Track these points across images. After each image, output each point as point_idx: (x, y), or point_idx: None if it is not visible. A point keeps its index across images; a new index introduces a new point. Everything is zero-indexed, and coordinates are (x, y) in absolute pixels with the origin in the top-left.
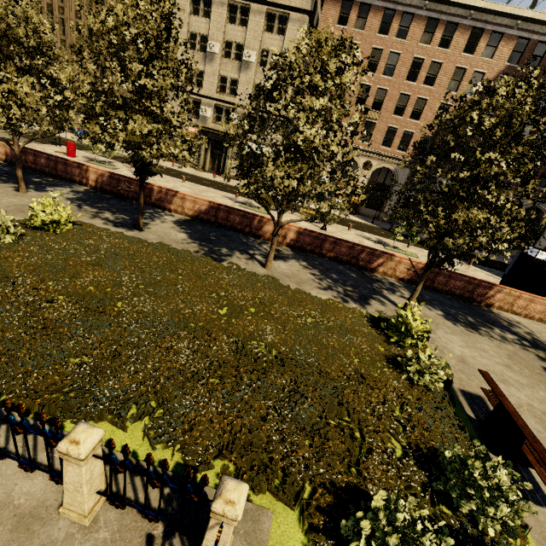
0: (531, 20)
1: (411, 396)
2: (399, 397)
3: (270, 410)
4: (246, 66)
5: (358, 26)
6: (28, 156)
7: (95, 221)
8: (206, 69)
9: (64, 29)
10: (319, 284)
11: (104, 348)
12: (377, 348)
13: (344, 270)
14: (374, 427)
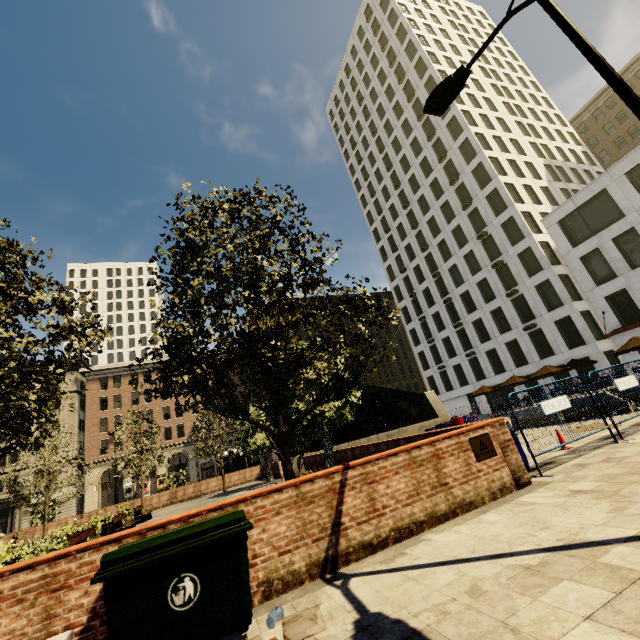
0: None
1: None
2: None
3: None
4: None
5: (117, 386)
6: None
7: None
8: None
9: None
10: None
11: None
12: None
13: None
14: None
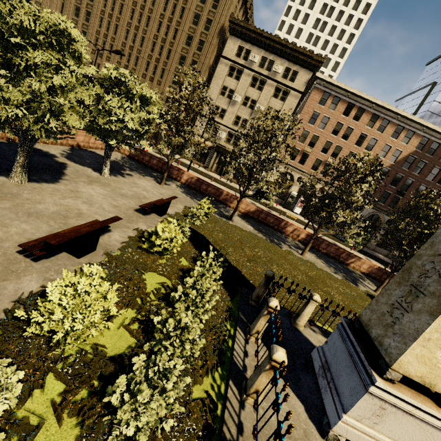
0: (431, 129)
1: None
2: None
3: None
4: (256, 113)
5: (331, 107)
6: (145, 157)
7: None
8: (229, 109)
9: (136, 62)
10: (330, 270)
11: None
12: None
13: (334, 262)
14: None
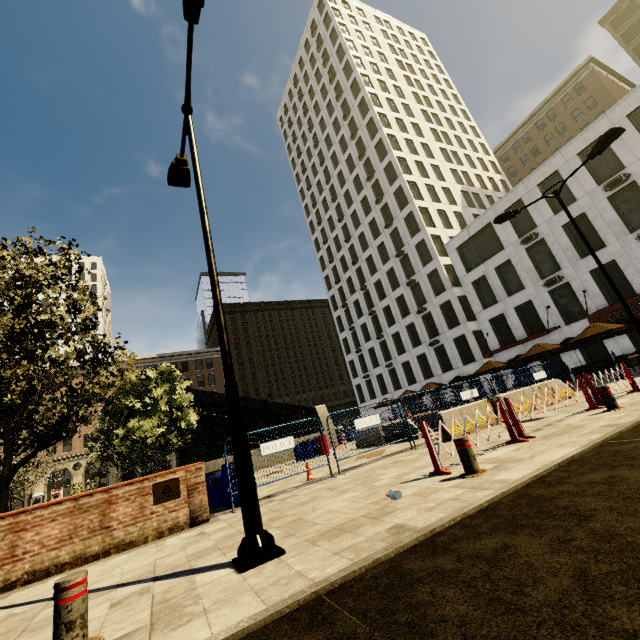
0: (144, 359)
1: None
2: None
3: None
4: None
5: None
6: None
7: None
8: None
9: None
10: None
11: None
12: None
13: None
14: None
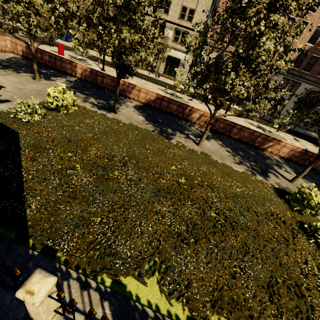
0: None
1: (319, 256)
2: (313, 258)
3: (236, 269)
4: None
5: None
6: (37, 53)
7: (86, 104)
8: None
9: None
10: (234, 159)
11: (116, 211)
12: (286, 214)
13: (245, 149)
14: (307, 285)
